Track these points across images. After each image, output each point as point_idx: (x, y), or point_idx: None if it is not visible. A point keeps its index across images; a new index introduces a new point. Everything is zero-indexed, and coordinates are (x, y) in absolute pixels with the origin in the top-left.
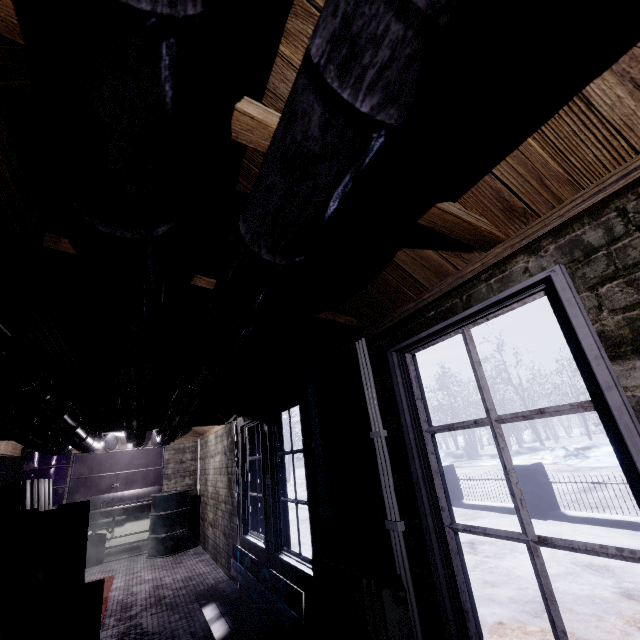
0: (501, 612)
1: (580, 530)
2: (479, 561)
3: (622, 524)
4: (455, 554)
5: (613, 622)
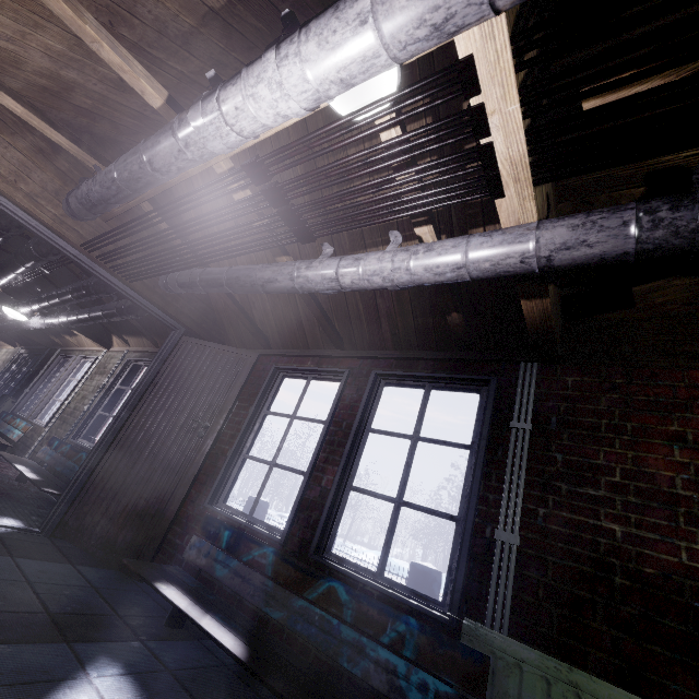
0: None
1: None
2: None
3: None
4: (32, 398)
5: None
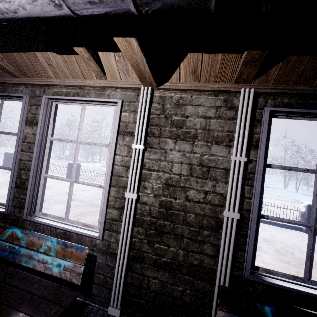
0: None
1: (79, 185)
2: None
3: None
4: None
5: (59, 204)
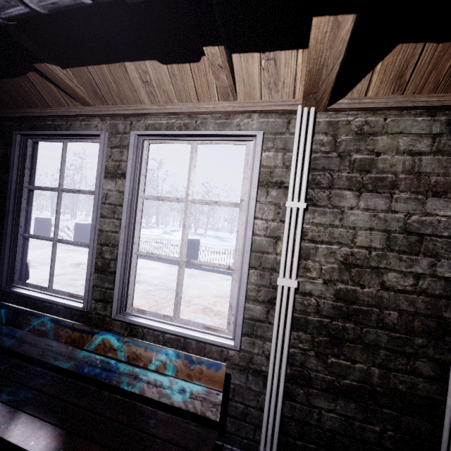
0: (73, 289)
1: (141, 261)
2: (77, 271)
3: (159, 260)
4: (20, 247)
5: None
